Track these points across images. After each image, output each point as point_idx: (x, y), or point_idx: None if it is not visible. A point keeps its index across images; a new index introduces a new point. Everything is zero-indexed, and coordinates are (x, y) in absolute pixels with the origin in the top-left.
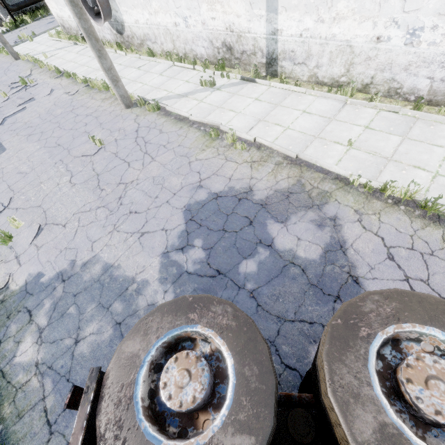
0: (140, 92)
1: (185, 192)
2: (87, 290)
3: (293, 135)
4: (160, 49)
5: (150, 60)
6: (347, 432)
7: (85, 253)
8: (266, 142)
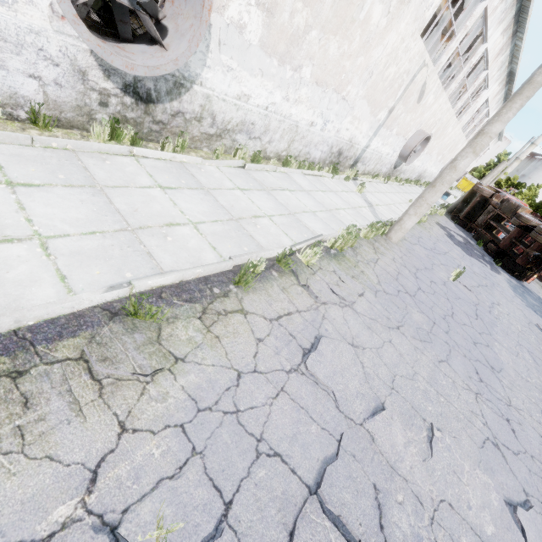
0: (361, 219)
1: (460, 251)
2: (527, 301)
3: (407, 206)
4: (259, 149)
5: (264, 169)
6: (541, 224)
7: (519, 300)
8: None
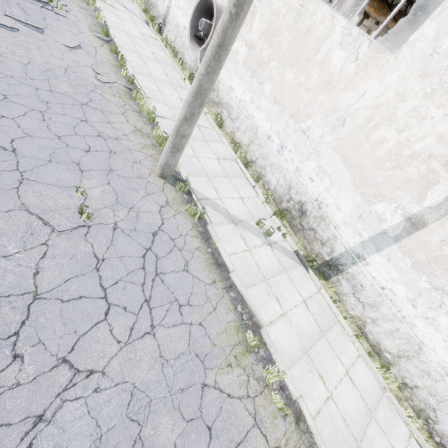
0: (187, 163)
1: None
2: None
3: (336, 420)
4: (232, 129)
5: (215, 127)
6: None
7: None
8: (311, 421)
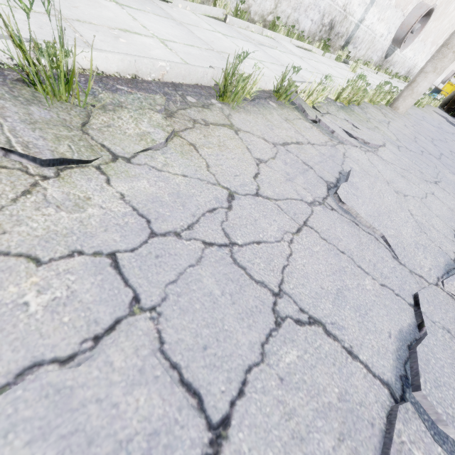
0: None
1: None
2: None
3: None
4: (242, 6)
5: (248, 28)
6: None
7: None
8: None
